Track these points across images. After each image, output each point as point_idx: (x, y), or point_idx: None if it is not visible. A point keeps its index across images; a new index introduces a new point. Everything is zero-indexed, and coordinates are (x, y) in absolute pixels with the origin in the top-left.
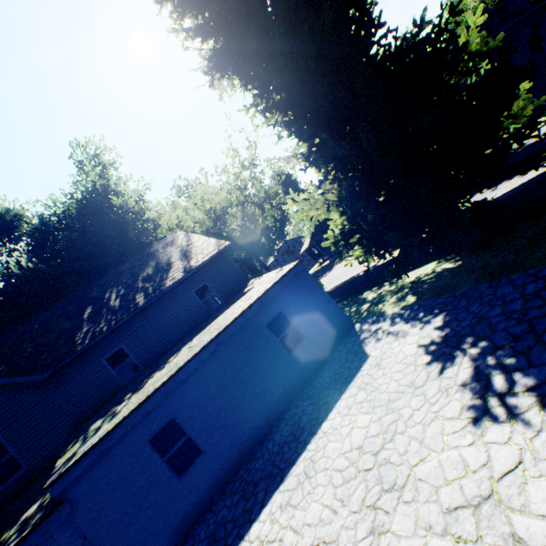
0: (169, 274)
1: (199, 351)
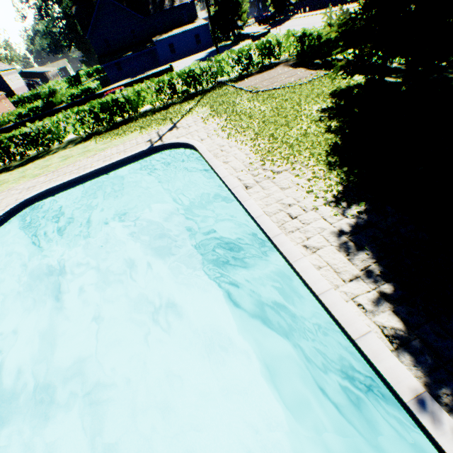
0: (175, 0)
1: (180, 33)
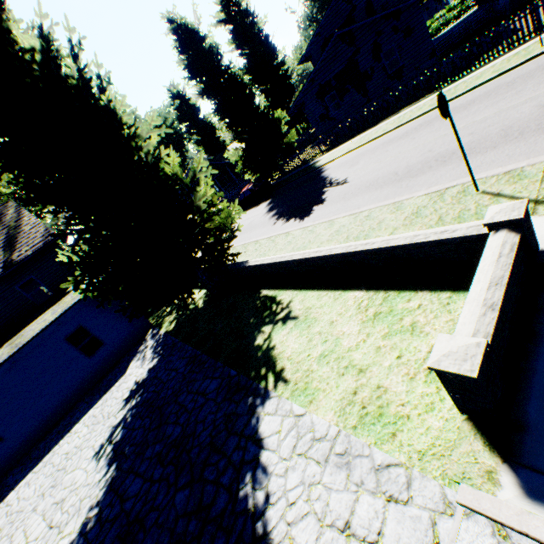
0: None
1: None
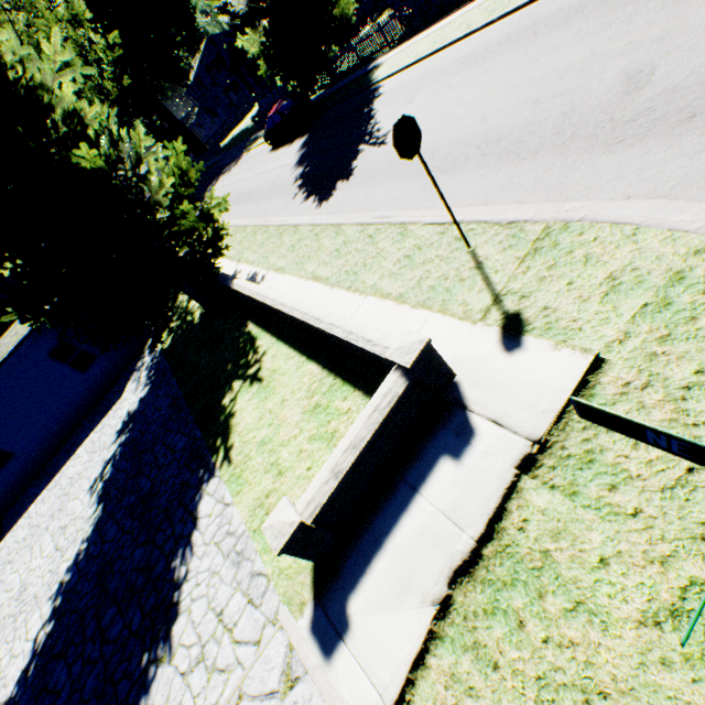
0: None
1: None
